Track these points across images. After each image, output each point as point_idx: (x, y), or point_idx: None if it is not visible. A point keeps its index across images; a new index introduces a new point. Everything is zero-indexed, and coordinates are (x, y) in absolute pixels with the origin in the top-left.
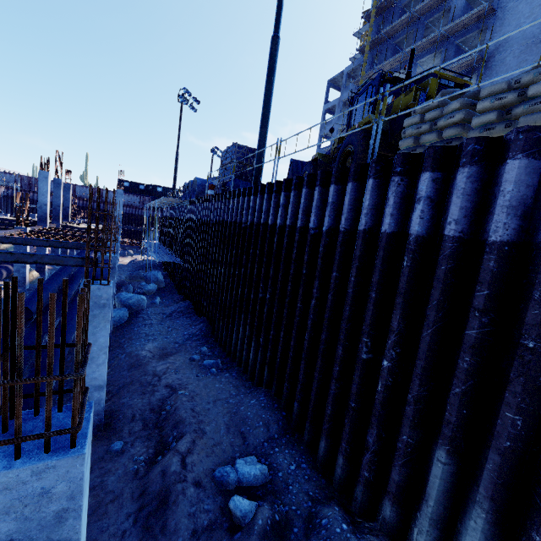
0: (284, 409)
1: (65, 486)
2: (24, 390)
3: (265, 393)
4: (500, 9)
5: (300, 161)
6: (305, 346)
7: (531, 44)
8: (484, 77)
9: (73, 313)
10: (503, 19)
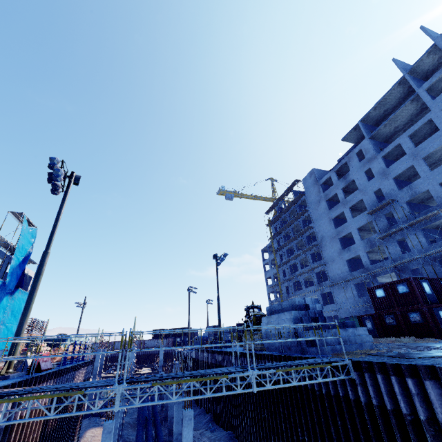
0: (233, 433)
1: (191, 414)
2: (159, 439)
3: (229, 431)
4: (315, 225)
5: (240, 324)
6: (233, 405)
7: (331, 238)
8: (322, 250)
9: (158, 419)
10: (318, 229)
